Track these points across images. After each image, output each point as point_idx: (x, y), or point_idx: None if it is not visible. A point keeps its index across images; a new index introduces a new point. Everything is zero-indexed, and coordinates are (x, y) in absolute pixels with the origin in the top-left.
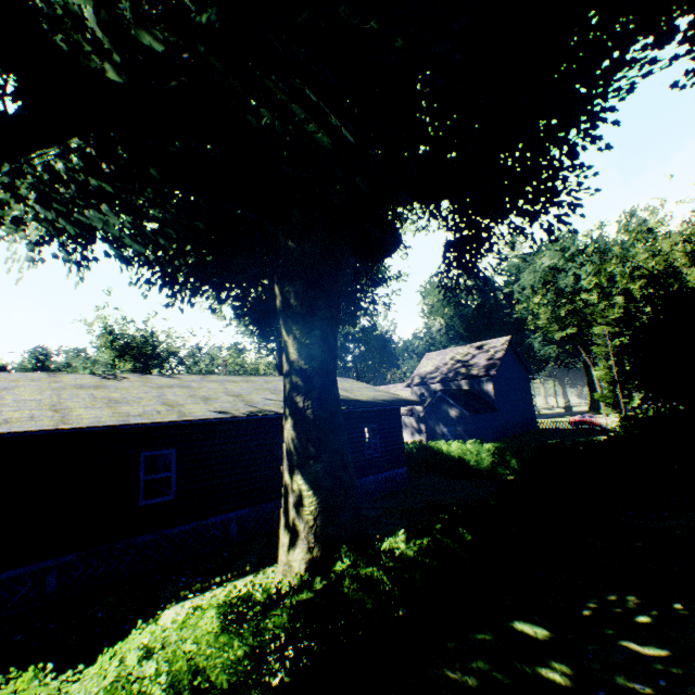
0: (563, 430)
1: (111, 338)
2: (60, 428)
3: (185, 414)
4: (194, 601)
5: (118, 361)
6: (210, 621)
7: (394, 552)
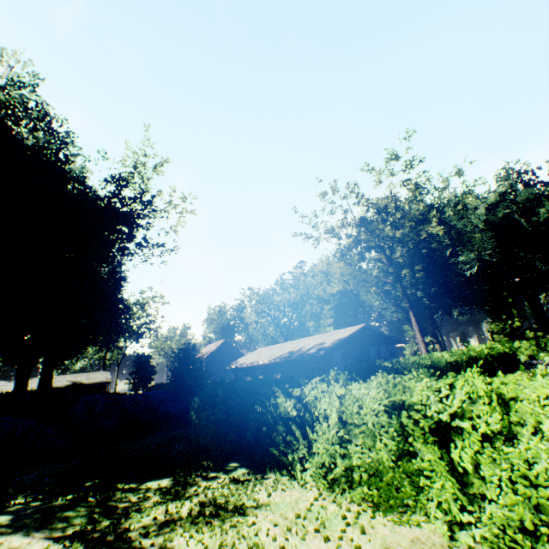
0: None
1: None
2: None
3: None
4: None
5: None
6: None
7: None
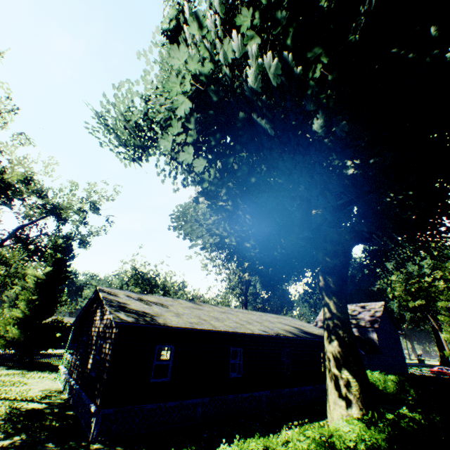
0: (427, 376)
1: (135, 272)
2: (217, 329)
3: (251, 329)
4: (290, 431)
5: (137, 286)
6: (359, 423)
7: (408, 415)
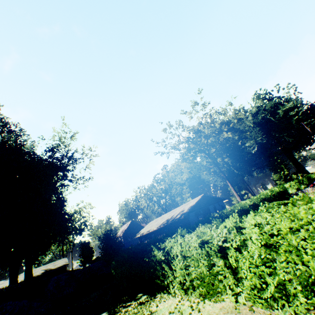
0: None
1: None
2: None
3: None
4: None
5: None
6: None
7: None
